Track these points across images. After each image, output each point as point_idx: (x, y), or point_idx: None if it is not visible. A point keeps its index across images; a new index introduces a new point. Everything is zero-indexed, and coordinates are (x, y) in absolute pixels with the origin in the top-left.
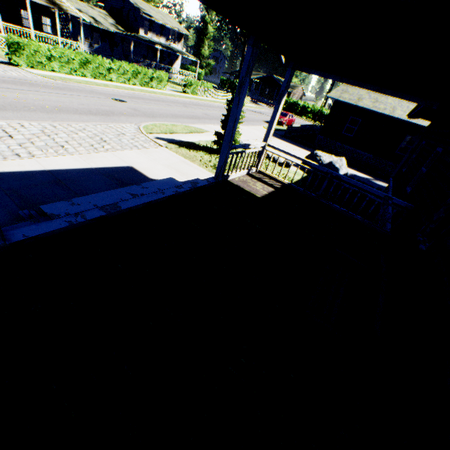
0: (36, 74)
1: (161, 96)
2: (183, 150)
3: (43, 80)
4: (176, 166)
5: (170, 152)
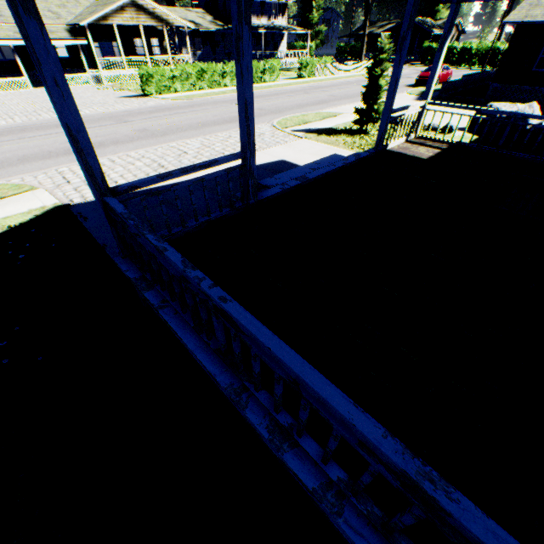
0: (166, 99)
1: (277, 89)
2: (322, 137)
3: (174, 103)
4: (321, 153)
5: (311, 141)
